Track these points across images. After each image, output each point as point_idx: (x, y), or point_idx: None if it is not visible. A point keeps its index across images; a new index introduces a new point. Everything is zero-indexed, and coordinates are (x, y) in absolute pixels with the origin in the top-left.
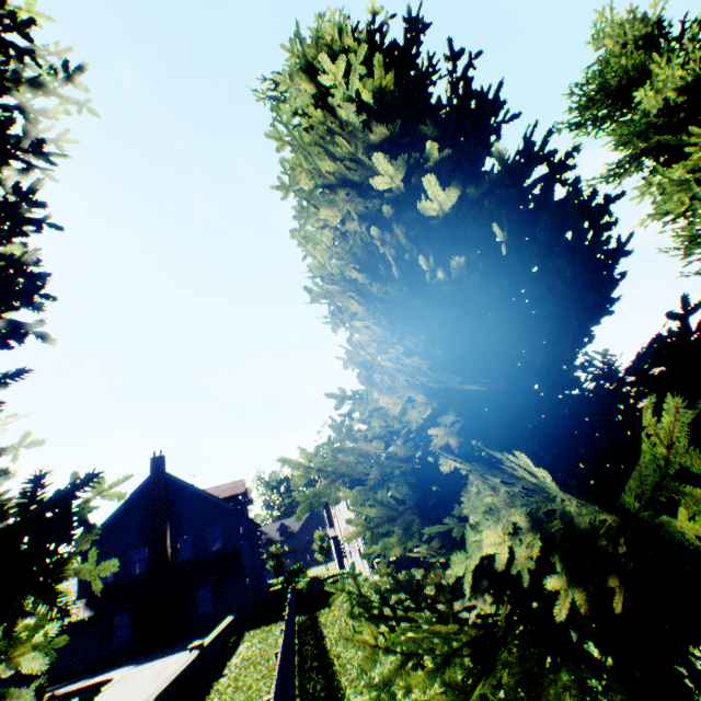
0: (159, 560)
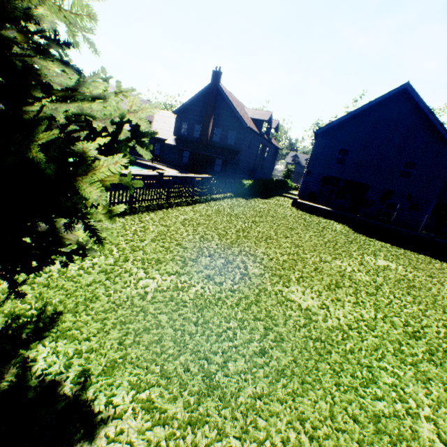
0: (203, 135)
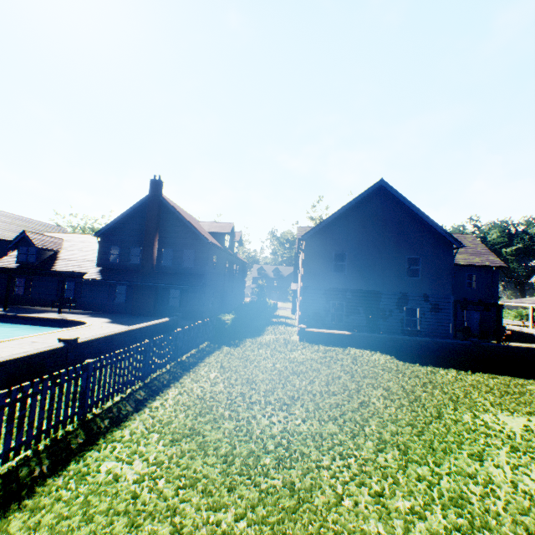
0: (146, 260)
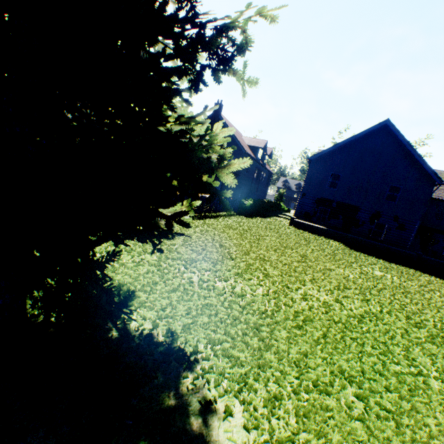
0: None
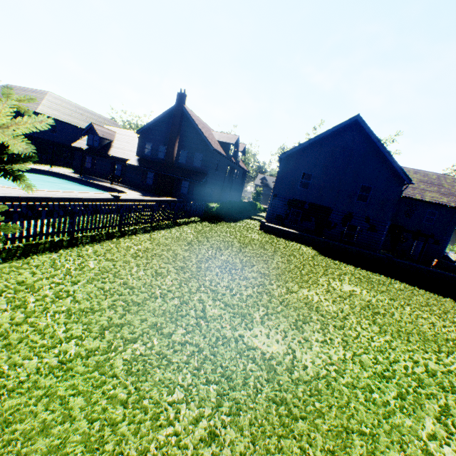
0: (168, 156)
